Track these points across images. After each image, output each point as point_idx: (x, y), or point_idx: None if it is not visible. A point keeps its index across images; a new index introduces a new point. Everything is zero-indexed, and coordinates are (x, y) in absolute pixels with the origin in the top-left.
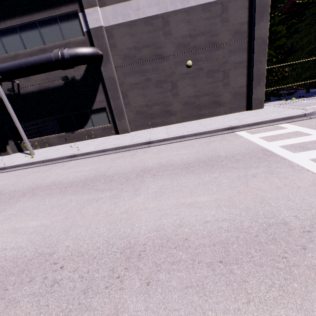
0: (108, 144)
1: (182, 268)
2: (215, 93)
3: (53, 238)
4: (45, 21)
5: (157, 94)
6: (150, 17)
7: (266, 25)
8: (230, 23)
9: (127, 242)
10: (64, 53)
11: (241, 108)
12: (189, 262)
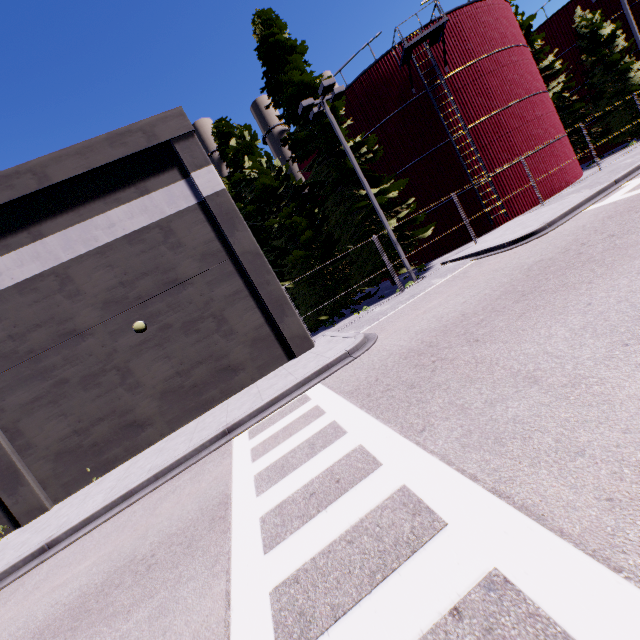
0: None
1: None
2: (215, 353)
3: None
4: None
5: (94, 400)
6: (28, 280)
7: (248, 234)
8: (189, 247)
9: None
10: None
11: (279, 360)
12: None
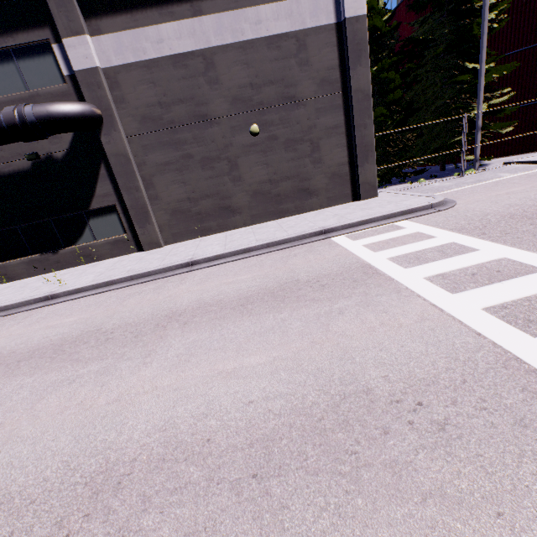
0: (119, 270)
1: (187, 499)
2: (301, 175)
3: None
4: None
5: (206, 179)
6: (182, 55)
7: (367, 72)
8: (313, 68)
9: (103, 461)
10: (25, 112)
11: (345, 198)
12: (202, 484)
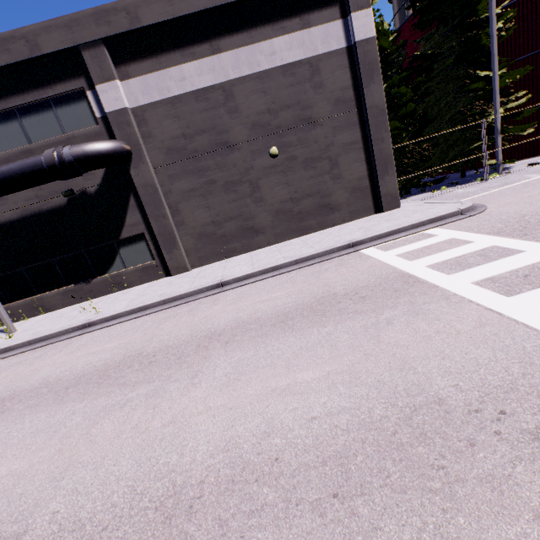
0: (151, 295)
1: (267, 522)
2: (322, 191)
3: (28, 498)
4: (29, 107)
5: (229, 202)
6: (203, 89)
7: (380, 89)
8: (327, 90)
9: (170, 484)
10: (63, 153)
11: (367, 211)
12: (280, 506)
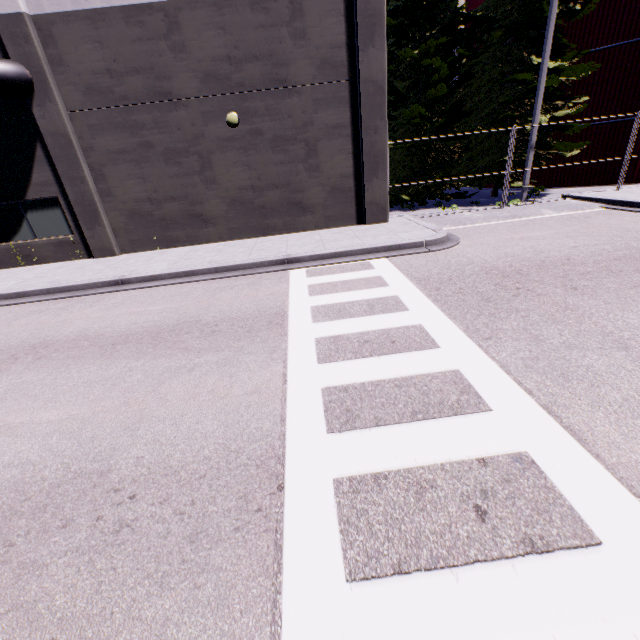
0: (44, 280)
1: None
2: (293, 184)
3: None
4: None
5: (172, 177)
6: (136, 7)
7: (382, 56)
8: (312, 43)
9: None
10: None
11: (348, 220)
12: None
